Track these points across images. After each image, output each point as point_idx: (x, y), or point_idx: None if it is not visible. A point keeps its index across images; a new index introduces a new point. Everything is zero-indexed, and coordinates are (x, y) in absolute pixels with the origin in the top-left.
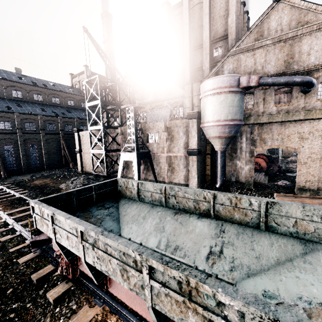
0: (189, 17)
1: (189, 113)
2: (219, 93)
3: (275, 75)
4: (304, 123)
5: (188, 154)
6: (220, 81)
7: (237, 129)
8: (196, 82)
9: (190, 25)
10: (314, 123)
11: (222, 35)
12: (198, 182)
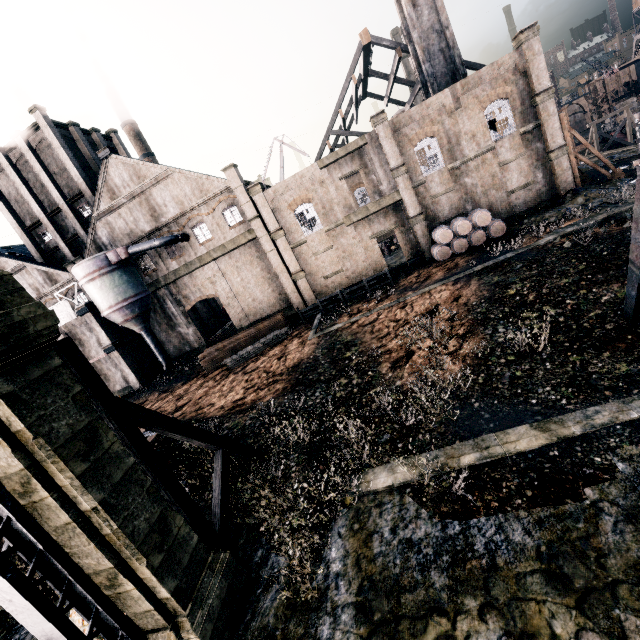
0: (20, 176)
1: (79, 309)
2: (92, 280)
3: (151, 231)
4: (205, 269)
5: (107, 353)
6: (85, 268)
7: (140, 304)
8: (77, 259)
9: (29, 185)
10: (212, 266)
11: (77, 193)
12: (139, 376)
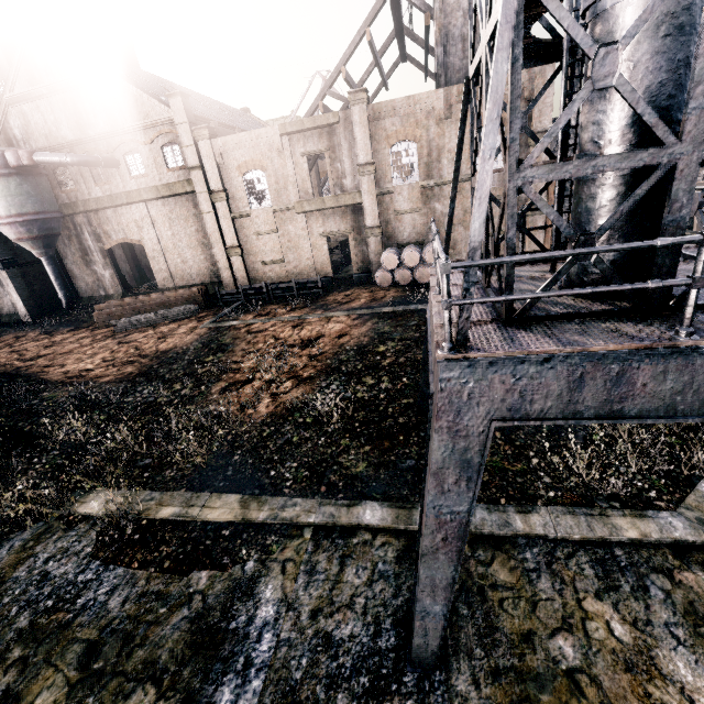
0: None
1: None
2: None
3: (74, 142)
4: (133, 208)
5: None
6: None
7: (40, 225)
8: None
9: None
10: (141, 207)
11: None
12: (30, 306)
